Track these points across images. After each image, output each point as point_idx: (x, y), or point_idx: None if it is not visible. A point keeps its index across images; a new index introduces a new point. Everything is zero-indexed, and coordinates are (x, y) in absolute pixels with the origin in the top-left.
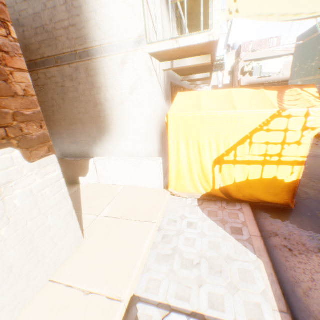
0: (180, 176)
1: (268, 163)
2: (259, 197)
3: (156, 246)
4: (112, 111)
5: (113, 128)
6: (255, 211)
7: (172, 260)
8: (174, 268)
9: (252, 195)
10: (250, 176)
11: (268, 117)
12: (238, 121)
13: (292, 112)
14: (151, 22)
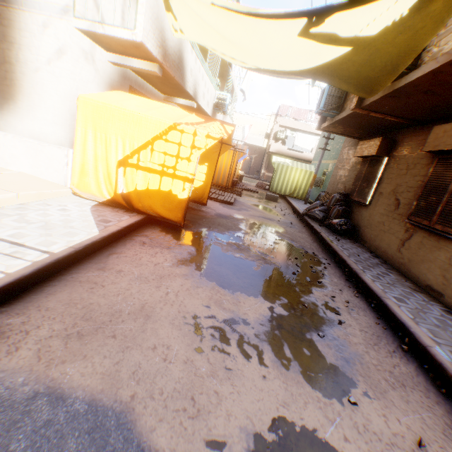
0: (84, 171)
1: (165, 174)
2: (157, 211)
3: (3, 209)
4: (23, 76)
5: (21, 98)
6: (152, 225)
7: (9, 216)
8: (4, 219)
9: (151, 207)
10: (150, 186)
11: (167, 127)
12: (143, 124)
13: (185, 128)
14: (94, 2)
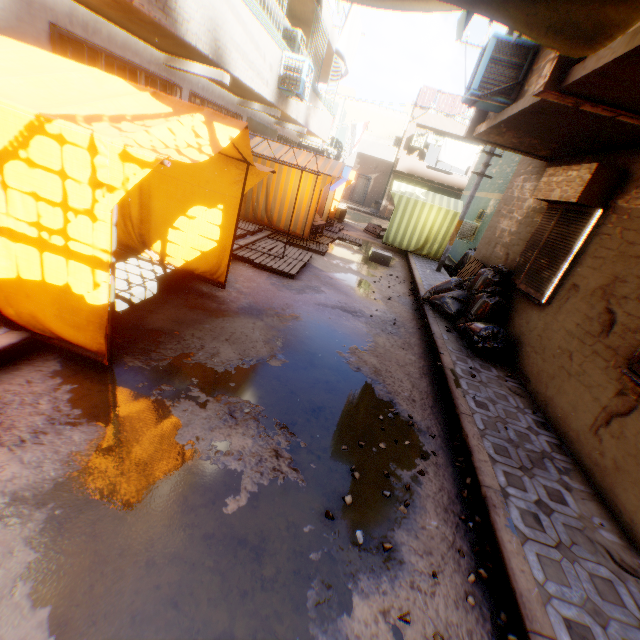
0: None
1: (50, 247)
2: (51, 326)
3: None
4: None
5: None
6: (46, 356)
7: None
8: None
9: (38, 318)
10: (24, 271)
11: (24, 126)
12: None
13: (67, 131)
14: None
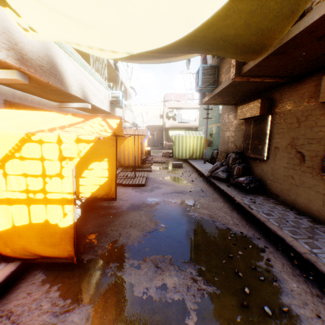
0: None
1: (34, 202)
2: (35, 251)
3: None
4: None
5: None
6: (33, 272)
7: None
8: None
9: (26, 248)
10: (17, 221)
11: (18, 140)
12: None
13: (44, 137)
14: None
